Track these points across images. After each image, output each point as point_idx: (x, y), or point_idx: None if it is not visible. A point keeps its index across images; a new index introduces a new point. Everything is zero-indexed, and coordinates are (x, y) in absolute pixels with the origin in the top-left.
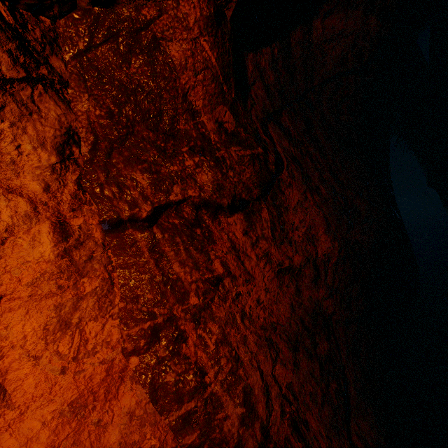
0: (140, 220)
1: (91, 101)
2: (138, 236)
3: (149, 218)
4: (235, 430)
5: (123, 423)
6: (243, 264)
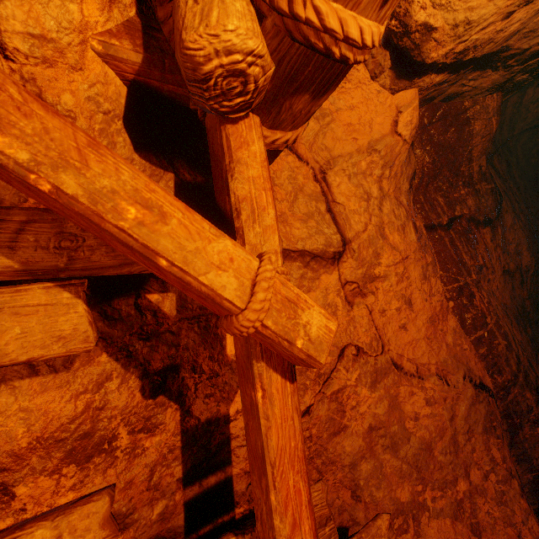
0: (443, 225)
1: (424, 154)
2: (443, 235)
3: (447, 225)
4: (504, 351)
5: (452, 334)
6: (491, 260)
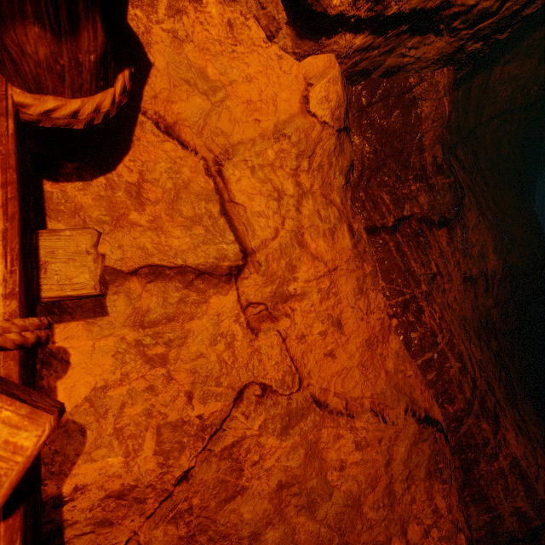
0: (388, 228)
1: (364, 142)
2: (388, 239)
3: (393, 227)
4: (457, 376)
5: (394, 358)
6: (447, 267)
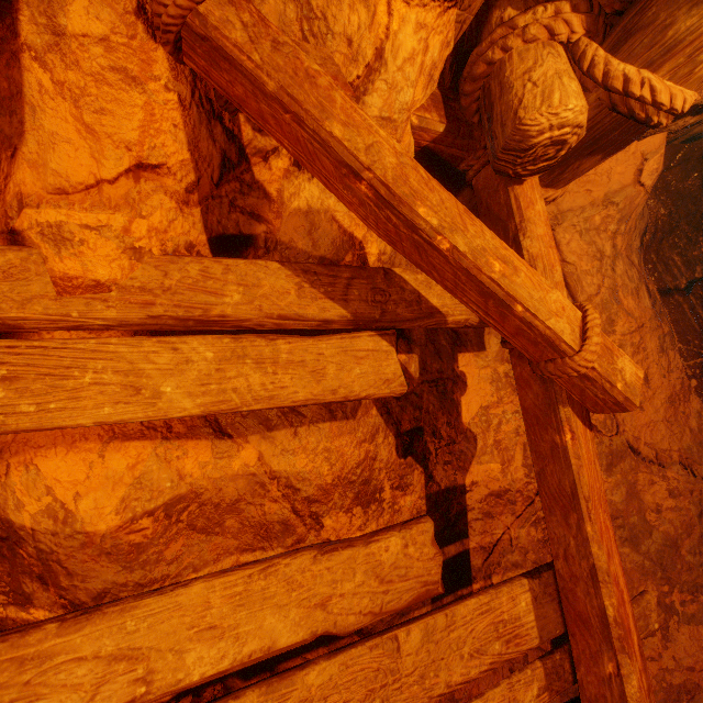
0: (680, 289)
1: (659, 205)
2: (681, 301)
3: (685, 289)
4: None
5: (696, 418)
6: None
